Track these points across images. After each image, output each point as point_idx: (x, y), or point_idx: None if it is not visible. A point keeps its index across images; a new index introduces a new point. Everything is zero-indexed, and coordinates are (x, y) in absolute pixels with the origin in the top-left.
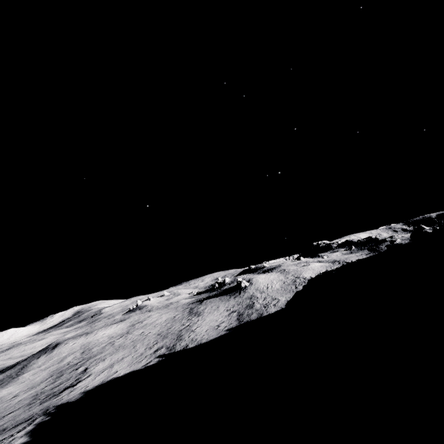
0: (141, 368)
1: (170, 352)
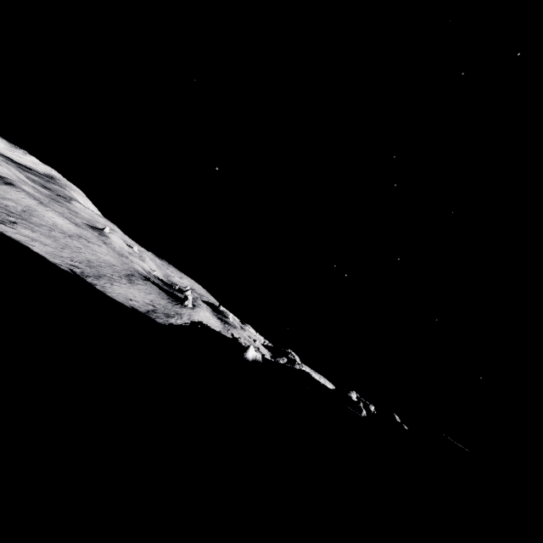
0: (52, 262)
1: (80, 275)
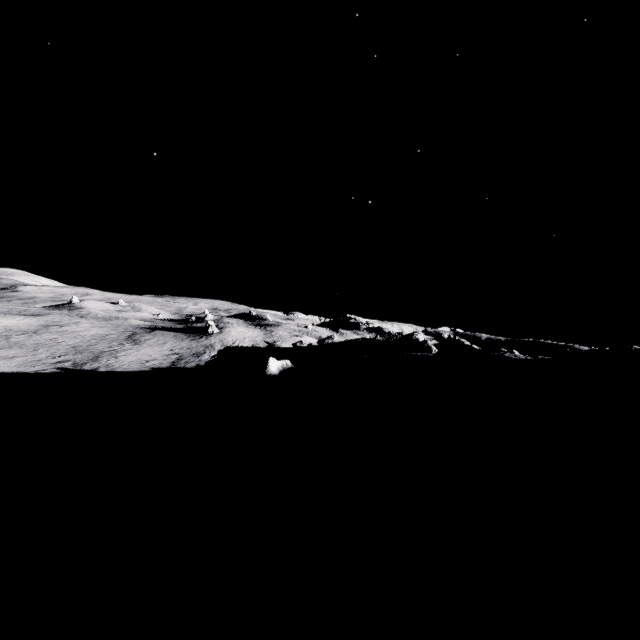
0: (31, 372)
1: (74, 368)
